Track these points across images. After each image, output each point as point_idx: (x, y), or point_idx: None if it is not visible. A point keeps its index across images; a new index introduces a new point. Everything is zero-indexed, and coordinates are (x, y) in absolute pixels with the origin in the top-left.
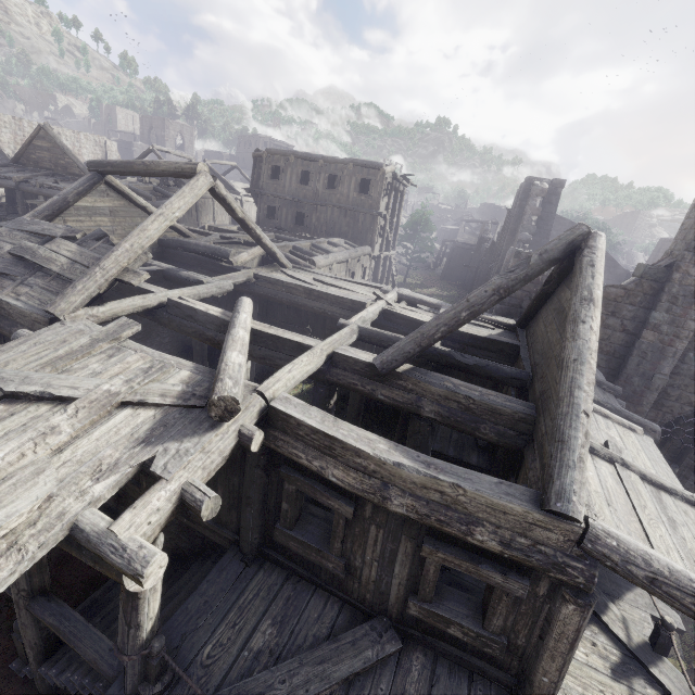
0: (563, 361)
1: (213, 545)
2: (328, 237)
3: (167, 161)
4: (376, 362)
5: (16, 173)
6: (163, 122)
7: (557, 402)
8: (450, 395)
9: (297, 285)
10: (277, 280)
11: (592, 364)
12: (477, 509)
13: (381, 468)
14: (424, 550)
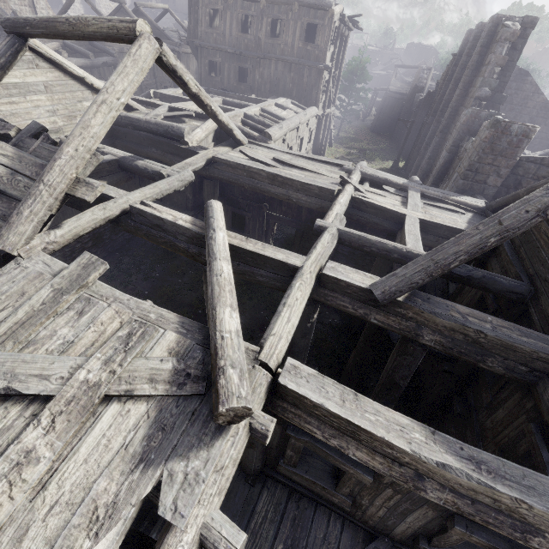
0: None
1: None
2: (272, 96)
3: (96, 17)
4: (376, 292)
5: None
6: None
7: None
8: (457, 328)
9: (259, 169)
10: (237, 164)
11: None
12: (540, 523)
13: (419, 464)
14: (454, 530)
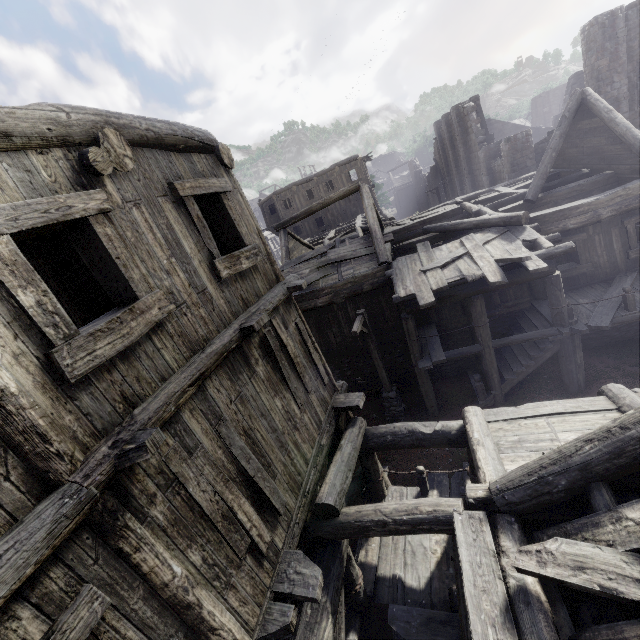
0: (620, 135)
1: (517, 314)
2: (347, 221)
3: (335, 193)
4: (529, 198)
5: None
6: None
7: (632, 146)
8: (570, 191)
9: (413, 224)
10: (400, 229)
11: (633, 127)
12: (637, 191)
13: (590, 206)
14: (625, 223)
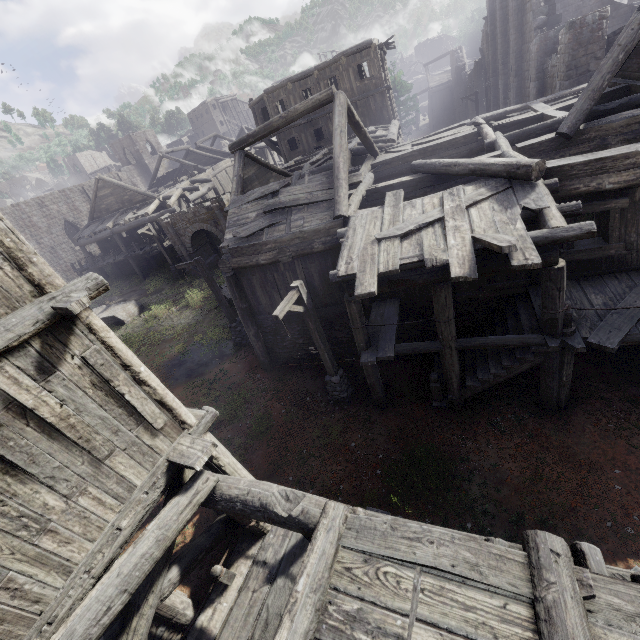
0: None
1: (507, 299)
2: (351, 135)
3: (302, 103)
4: (563, 131)
5: (102, 224)
6: (130, 138)
7: None
8: (630, 122)
9: (411, 152)
10: (392, 159)
11: None
12: None
13: None
14: None
